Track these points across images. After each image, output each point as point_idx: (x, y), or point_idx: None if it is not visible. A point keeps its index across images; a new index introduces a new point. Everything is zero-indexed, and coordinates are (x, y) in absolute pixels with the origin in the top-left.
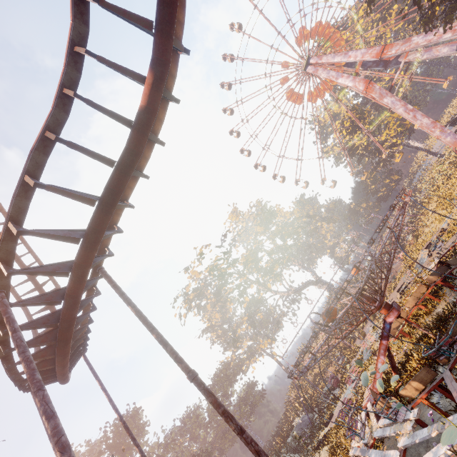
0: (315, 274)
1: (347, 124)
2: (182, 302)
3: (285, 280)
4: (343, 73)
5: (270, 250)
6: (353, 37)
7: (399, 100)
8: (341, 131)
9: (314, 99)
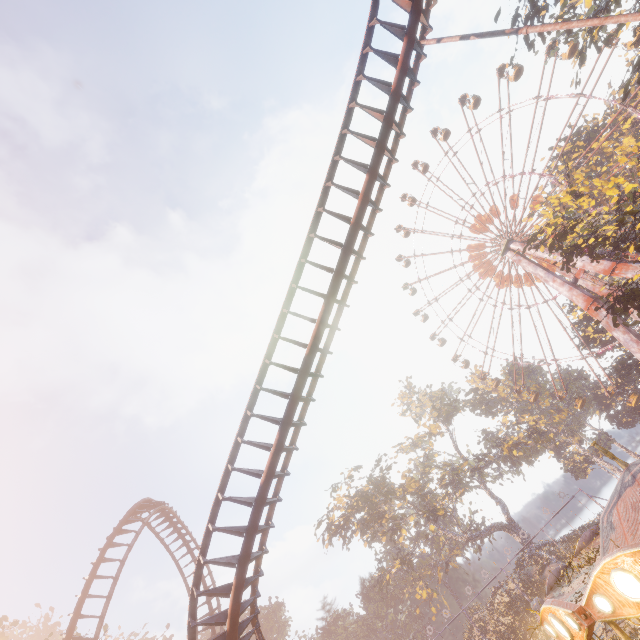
0: (507, 514)
1: (578, 307)
2: (325, 530)
3: (456, 522)
4: (555, 276)
5: (443, 468)
6: (615, 146)
7: (636, 341)
8: (569, 312)
9: (519, 284)
